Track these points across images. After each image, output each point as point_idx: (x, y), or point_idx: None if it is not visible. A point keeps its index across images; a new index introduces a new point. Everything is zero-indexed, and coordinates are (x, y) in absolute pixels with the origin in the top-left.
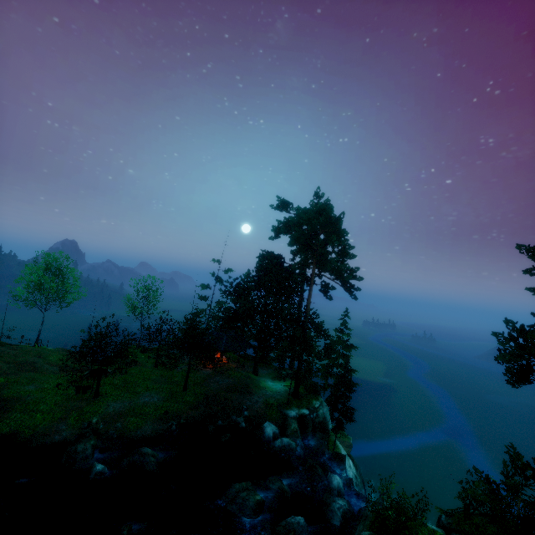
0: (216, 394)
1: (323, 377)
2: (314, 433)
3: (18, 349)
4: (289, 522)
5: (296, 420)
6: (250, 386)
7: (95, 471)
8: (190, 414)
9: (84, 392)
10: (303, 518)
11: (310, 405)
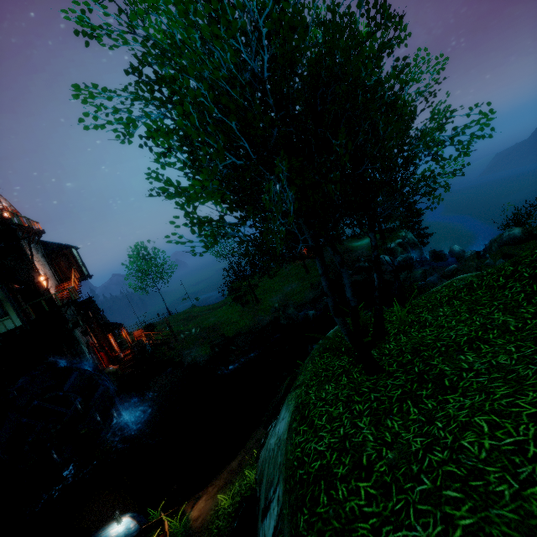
0: (332, 262)
1: (392, 220)
2: (413, 250)
3: (168, 317)
4: (448, 270)
5: (398, 246)
6: (349, 248)
7: (311, 314)
8: None
9: (248, 304)
10: (454, 265)
11: (399, 237)
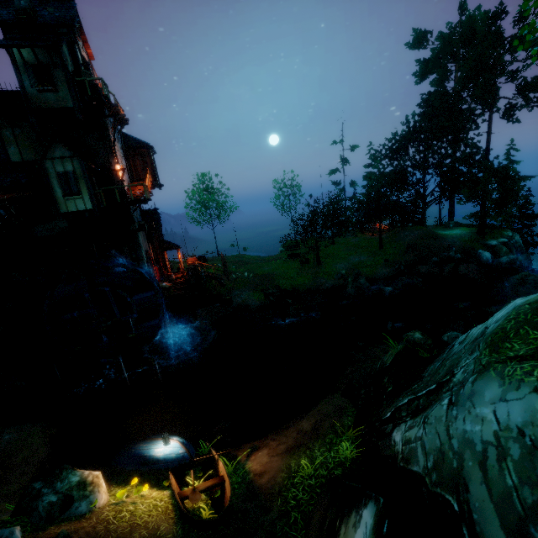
0: (414, 243)
1: (495, 217)
2: (518, 255)
3: (218, 256)
4: None
5: (502, 245)
6: (436, 234)
7: (388, 290)
8: (405, 259)
9: (308, 263)
10: None
11: (504, 236)
